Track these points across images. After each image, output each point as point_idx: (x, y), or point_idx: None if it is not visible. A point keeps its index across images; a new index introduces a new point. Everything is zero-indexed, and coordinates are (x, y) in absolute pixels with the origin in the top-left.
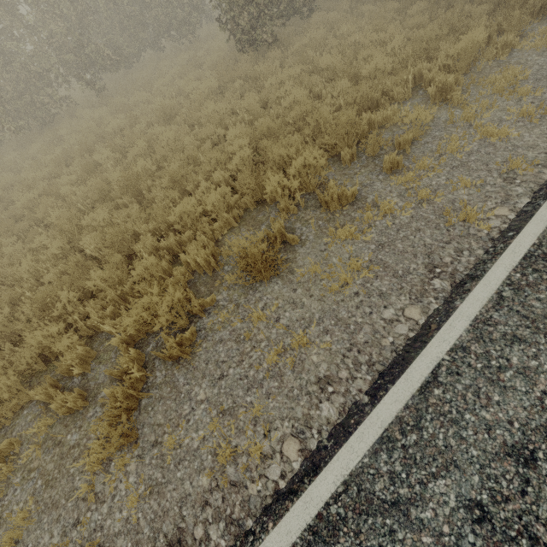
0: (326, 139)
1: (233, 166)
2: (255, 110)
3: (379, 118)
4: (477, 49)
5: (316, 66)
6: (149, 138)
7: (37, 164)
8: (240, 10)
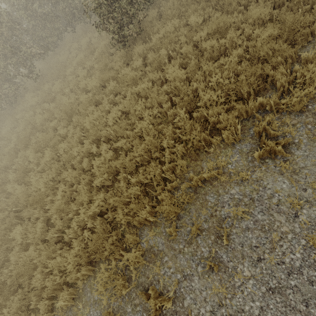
0: (159, 197)
1: (93, 209)
2: (117, 129)
3: (207, 174)
4: (315, 90)
5: (166, 72)
6: (55, 141)
7: (0, 155)
8: (107, 16)
